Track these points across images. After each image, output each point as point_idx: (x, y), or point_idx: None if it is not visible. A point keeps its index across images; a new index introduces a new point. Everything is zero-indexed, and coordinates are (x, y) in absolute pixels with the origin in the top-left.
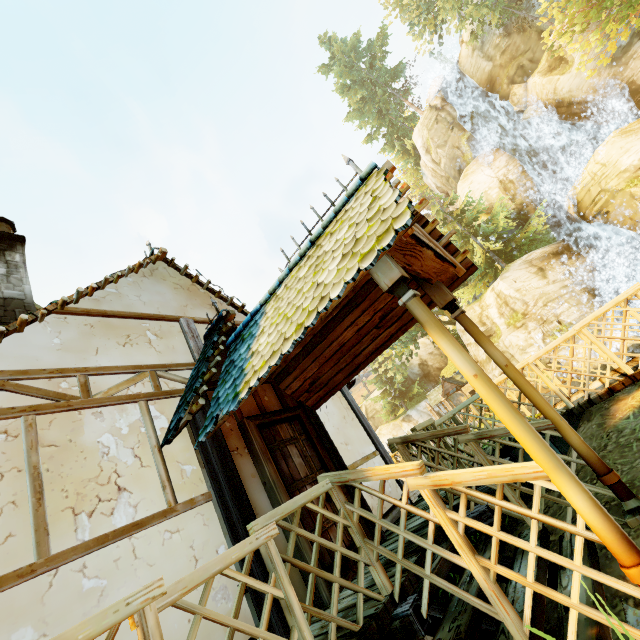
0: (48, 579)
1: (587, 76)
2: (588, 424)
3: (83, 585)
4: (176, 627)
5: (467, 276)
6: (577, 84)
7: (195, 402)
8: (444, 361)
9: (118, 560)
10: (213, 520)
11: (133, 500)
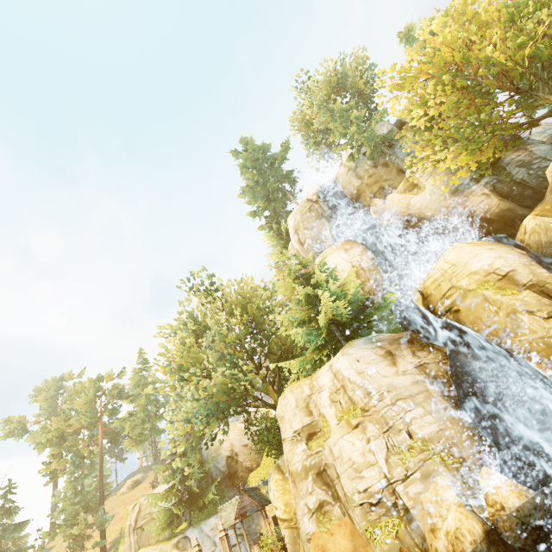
0: None
1: (440, 189)
2: None
3: None
4: None
5: None
6: (427, 203)
7: None
8: (257, 460)
9: None
10: None
11: None
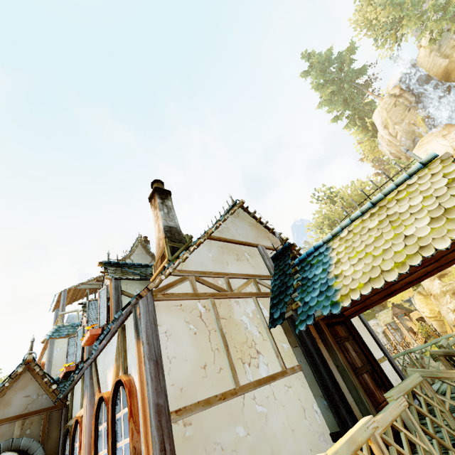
0: (241, 400)
1: None
2: None
3: (256, 408)
4: (305, 452)
5: None
6: None
7: (292, 303)
8: None
9: (268, 397)
10: (305, 384)
11: (265, 360)
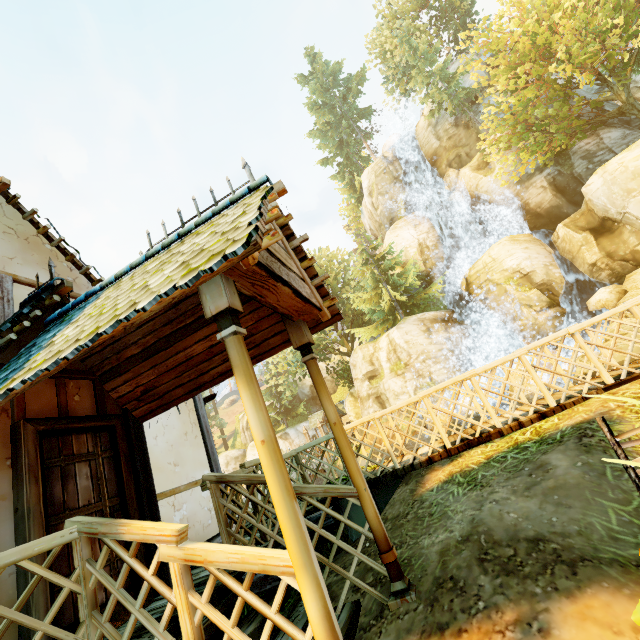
0: None
1: (500, 185)
2: (405, 487)
3: None
4: None
5: (331, 323)
6: (493, 188)
7: None
8: (334, 388)
9: None
10: None
11: None
